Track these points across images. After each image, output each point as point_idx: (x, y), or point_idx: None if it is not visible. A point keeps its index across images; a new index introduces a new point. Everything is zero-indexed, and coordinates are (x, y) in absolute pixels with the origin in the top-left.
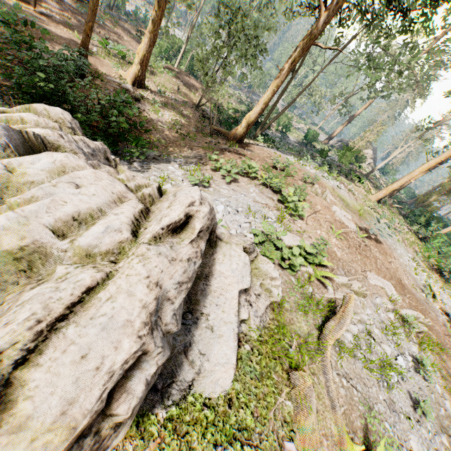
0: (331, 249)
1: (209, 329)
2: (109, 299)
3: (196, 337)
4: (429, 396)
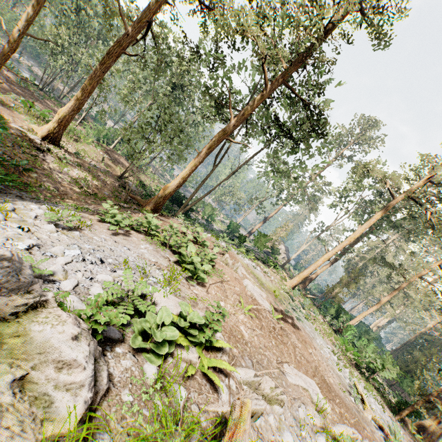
0: (236, 328)
1: None
2: None
3: None
4: None
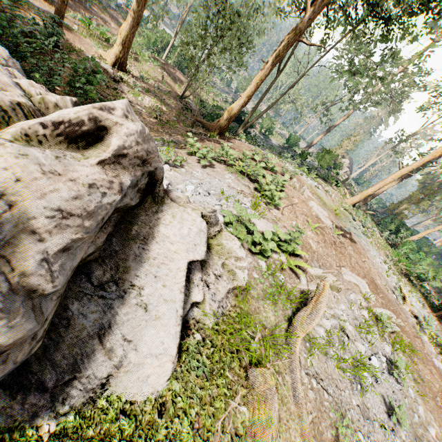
0: (306, 241)
1: (142, 307)
2: None
3: (121, 317)
4: (403, 401)
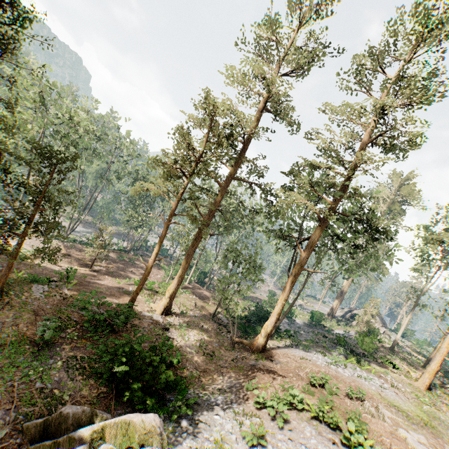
0: None
1: None
2: None
3: None
4: None
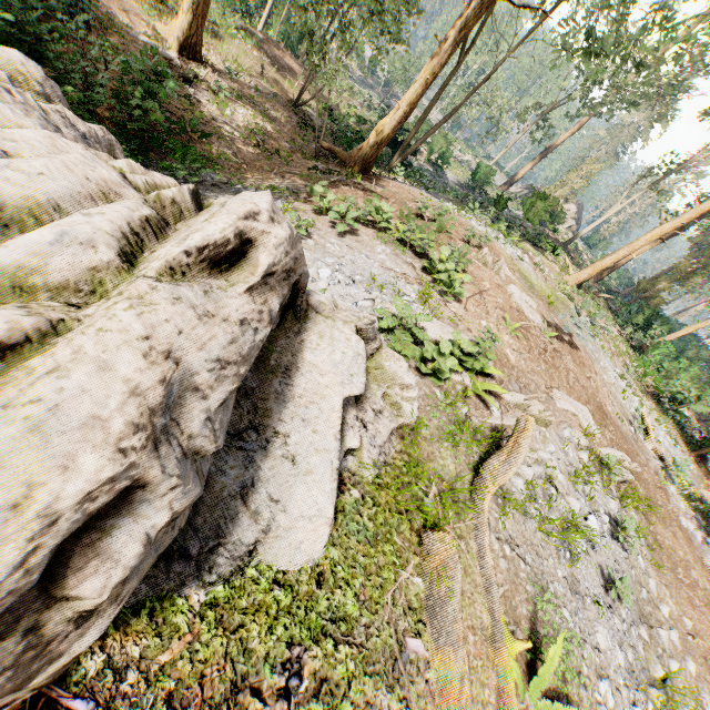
0: (502, 351)
1: (289, 460)
2: (53, 373)
3: (265, 473)
4: (628, 572)
